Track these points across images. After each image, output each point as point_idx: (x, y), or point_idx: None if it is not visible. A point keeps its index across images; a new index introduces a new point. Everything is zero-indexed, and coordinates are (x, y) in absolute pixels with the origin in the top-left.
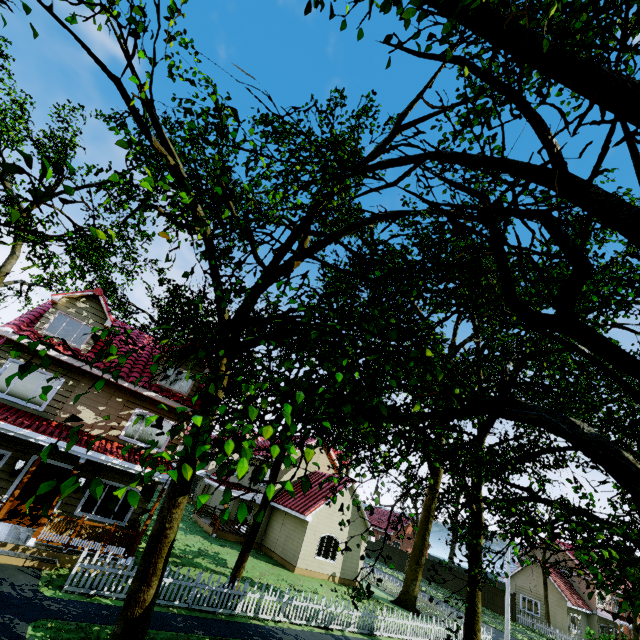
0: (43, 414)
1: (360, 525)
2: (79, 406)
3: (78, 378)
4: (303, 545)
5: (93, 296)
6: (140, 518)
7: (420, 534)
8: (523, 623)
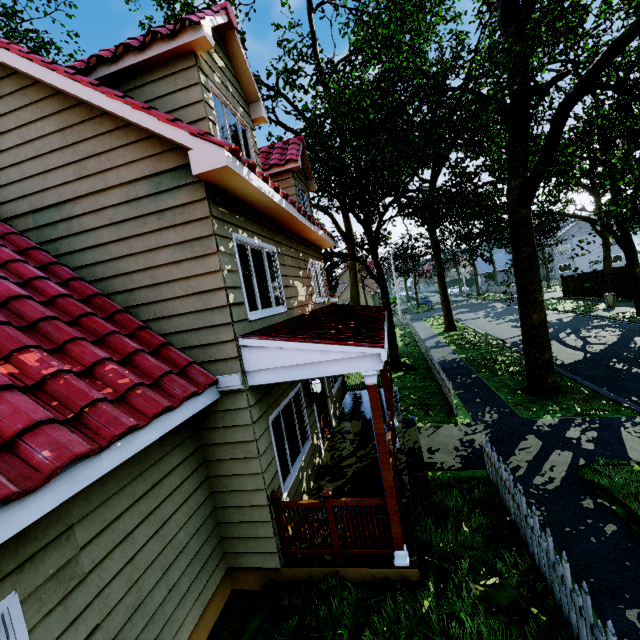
0: (288, 314)
1: None
2: (294, 283)
3: (278, 239)
4: None
5: (214, 30)
6: None
7: (355, 287)
8: None
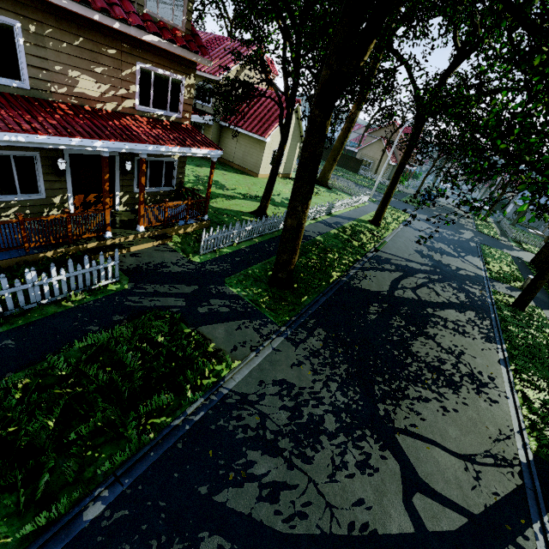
0: (34, 94)
1: (297, 137)
2: (69, 72)
3: (36, 17)
4: (263, 159)
5: None
6: (183, 181)
7: (341, 141)
8: (362, 175)
